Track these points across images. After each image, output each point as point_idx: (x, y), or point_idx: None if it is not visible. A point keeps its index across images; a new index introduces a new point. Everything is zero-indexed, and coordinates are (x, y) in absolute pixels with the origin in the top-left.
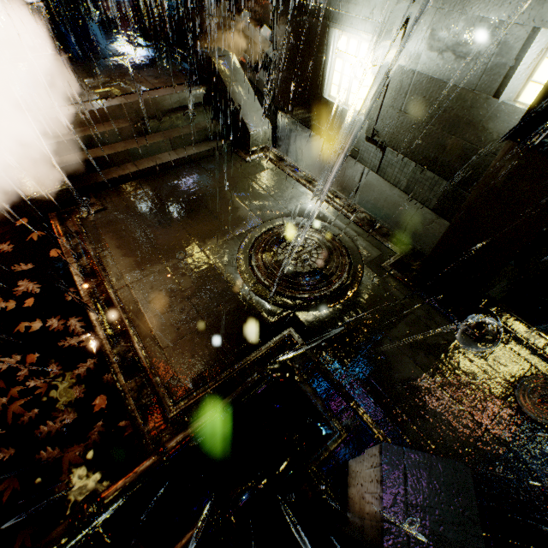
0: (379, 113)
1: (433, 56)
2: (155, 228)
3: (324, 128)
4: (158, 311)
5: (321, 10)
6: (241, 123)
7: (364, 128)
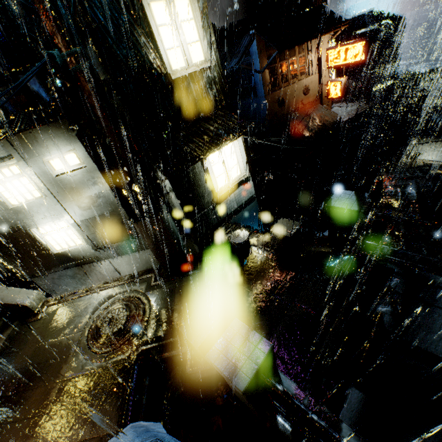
0: (90, 239)
1: (88, 211)
2: (14, 412)
3: (70, 263)
4: (67, 432)
5: (15, 228)
6: (14, 307)
7: (90, 248)
